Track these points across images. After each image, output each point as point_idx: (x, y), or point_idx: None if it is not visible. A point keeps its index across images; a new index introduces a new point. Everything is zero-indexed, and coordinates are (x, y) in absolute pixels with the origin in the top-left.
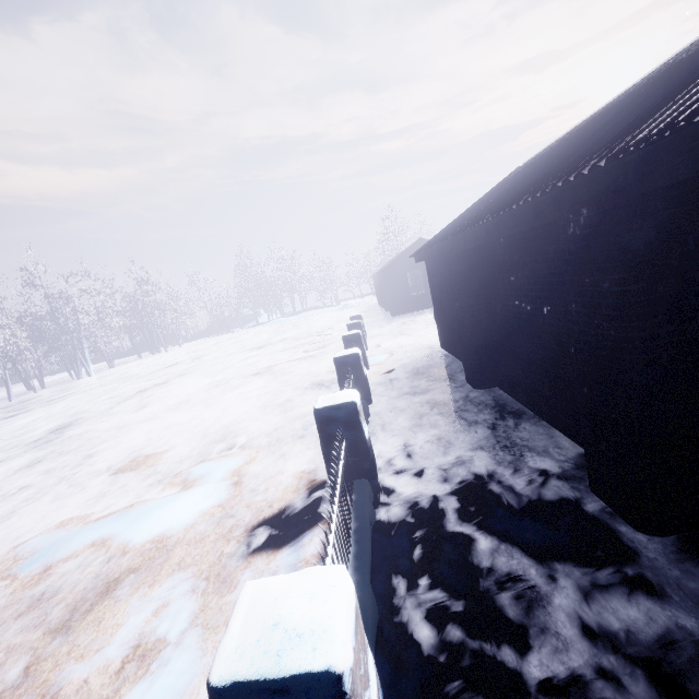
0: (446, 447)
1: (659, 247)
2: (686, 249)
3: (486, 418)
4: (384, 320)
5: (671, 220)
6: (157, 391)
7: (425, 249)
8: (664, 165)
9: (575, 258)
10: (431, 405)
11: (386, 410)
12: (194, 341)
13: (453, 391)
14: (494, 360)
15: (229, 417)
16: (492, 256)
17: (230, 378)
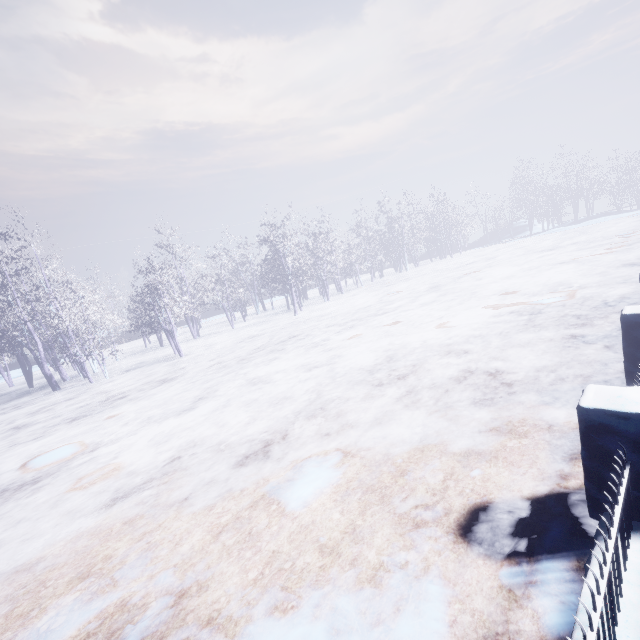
0: None
1: None
2: None
3: None
4: None
5: None
6: (479, 274)
7: None
8: None
9: None
10: None
11: None
12: (469, 250)
13: None
14: None
15: (556, 280)
16: None
17: (537, 266)
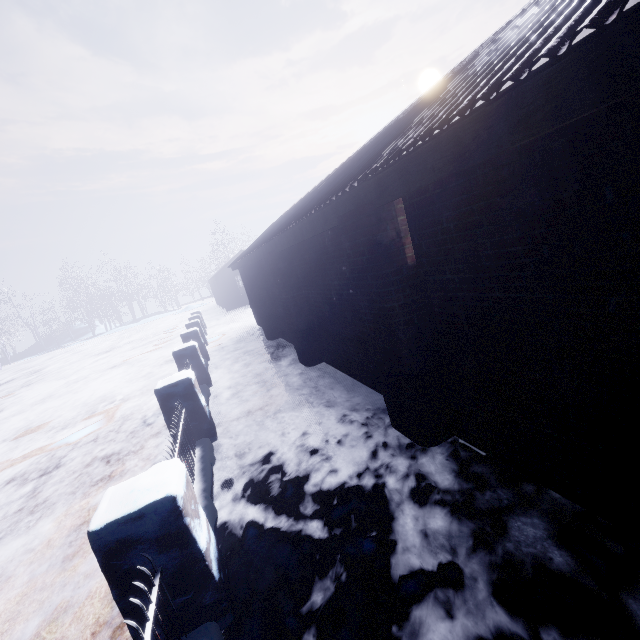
0: (248, 366)
1: (289, 268)
2: (296, 268)
3: (271, 351)
4: (221, 315)
5: (291, 259)
6: (5, 401)
7: (234, 263)
8: (278, 246)
9: (272, 271)
10: (245, 353)
11: (218, 361)
12: (17, 362)
13: (258, 344)
14: (276, 323)
15: (102, 393)
16: (263, 268)
17: (87, 375)
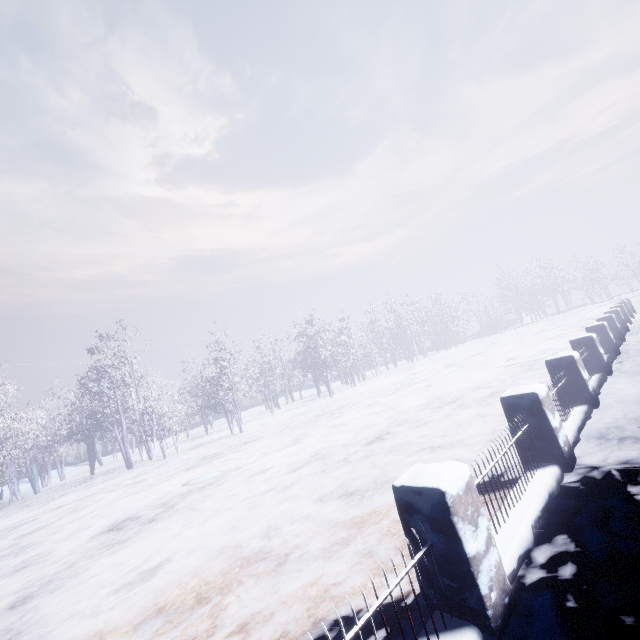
0: None
1: None
2: None
3: None
4: None
5: None
6: (485, 353)
7: None
8: None
9: None
10: None
11: (636, 332)
12: (470, 341)
13: None
14: None
15: (545, 348)
16: None
17: (531, 343)
